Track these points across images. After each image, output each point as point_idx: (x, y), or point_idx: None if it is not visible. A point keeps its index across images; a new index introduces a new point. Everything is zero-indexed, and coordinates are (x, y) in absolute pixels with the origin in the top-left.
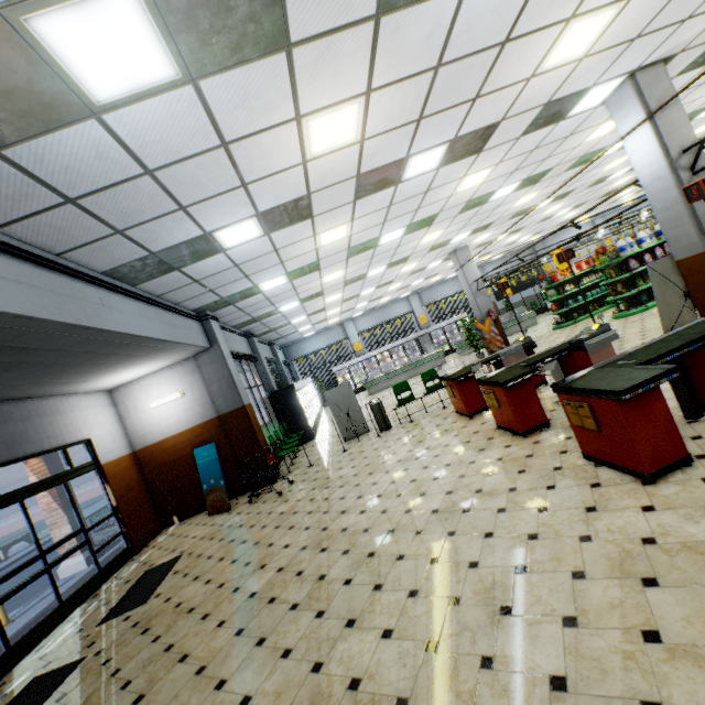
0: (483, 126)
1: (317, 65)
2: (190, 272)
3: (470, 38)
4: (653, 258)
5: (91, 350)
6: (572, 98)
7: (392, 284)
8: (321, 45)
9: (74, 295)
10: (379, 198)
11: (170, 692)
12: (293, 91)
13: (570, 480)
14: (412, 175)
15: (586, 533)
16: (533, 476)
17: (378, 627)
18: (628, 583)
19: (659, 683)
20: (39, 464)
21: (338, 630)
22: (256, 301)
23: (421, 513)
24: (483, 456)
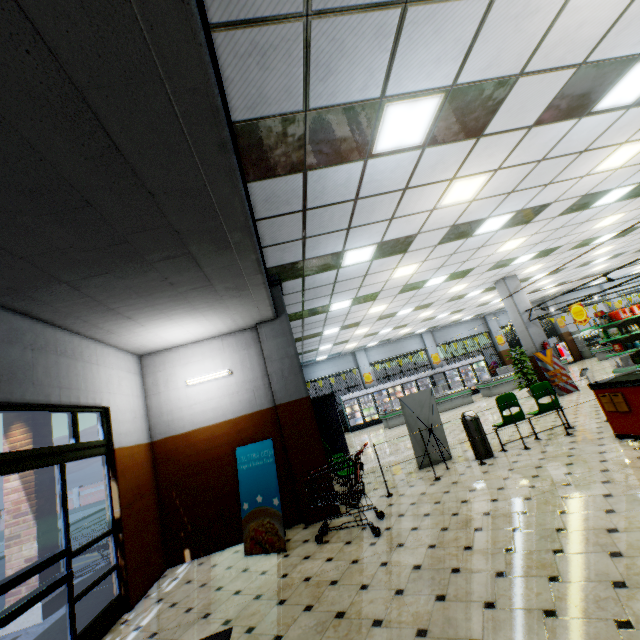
0: None
1: None
2: (310, 186)
3: None
4: None
5: (183, 234)
6: None
7: (426, 310)
8: None
9: None
10: (547, 138)
11: None
12: None
13: None
14: (605, 106)
15: None
16: None
17: None
18: None
19: None
20: (23, 440)
21: None
22: (323, 281)
23: None
24: None
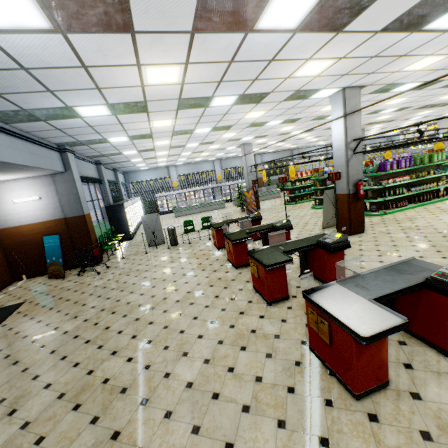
0: (260, 92)
1: (153, 44)
2: (53, 124)
3: (251, 54)
4: None
5: None
6: (312, 91)
7: (203, 153)
8: (155, 36)
9: None
10: (194, 111)
11: (4, 379)
12: (136, 52)
13: (242, 297)
14: (216, 105)
15: (234, 324)
16: (229, 291)
17: (127, 356)
18: (236, 348)
19: (223, 386)
20: None
21: (107, 356)
22: (104, 146)
23: (170, 301)
24: (213, 275)
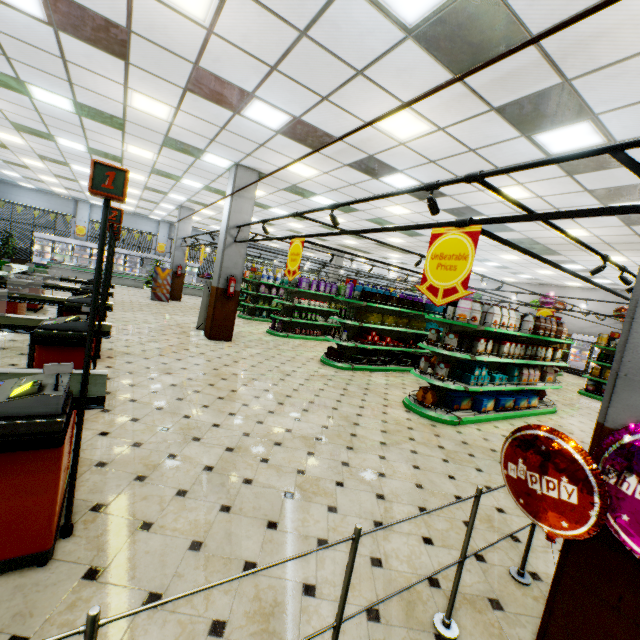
0: (105, 111)
1: None
2: None
3: (15, 30)
4: (278, 293)
5: None
6: (193, 148)
7: None
8: None
9: None
10: (14, 96)
11: None
12: None
13: None
14: (46, 101)
15: None
16: None
17: None
18: None
19: None
20: None
21: None
22: None
23: None
24: None
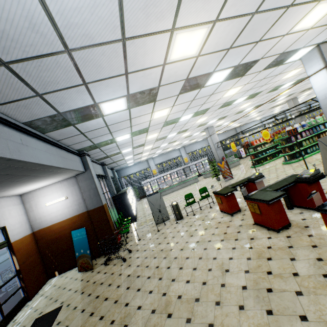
0: (252, 60)
1: None
2: (79, 127)
3: None
4: (301, 137)
5: (11, 173)
6: (291, 53)
7: (175, 142)
8: None
9: (0, 136)
10: (190, 95)
11: None
12: (177, 7)
13: None
14: (210, 84)
15: None
16: (305, 264)
17: None
18: None
19: None
20: None
21: None
22: (111, 146)
23: (234, 289)
24: (256, 244)
